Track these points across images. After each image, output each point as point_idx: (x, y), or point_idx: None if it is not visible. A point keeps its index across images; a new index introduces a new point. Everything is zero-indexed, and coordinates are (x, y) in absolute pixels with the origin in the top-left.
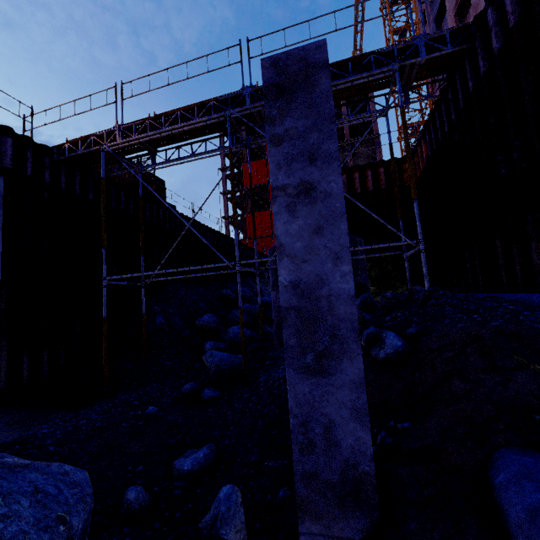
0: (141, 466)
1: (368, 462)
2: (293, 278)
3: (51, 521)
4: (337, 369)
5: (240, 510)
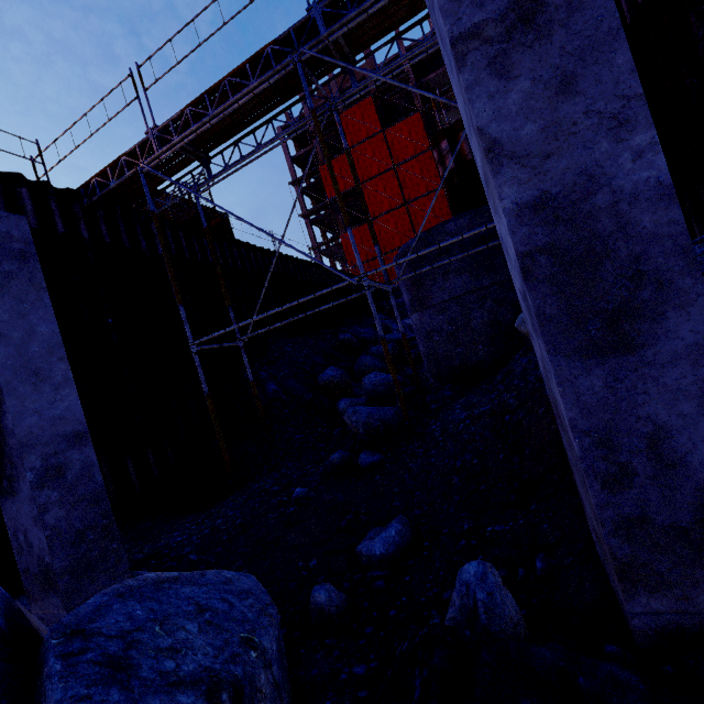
0: (314, 559)
1: None
2: (530, 196)
3: (236, 646)
4: (657, 334)
5: (506, 595)
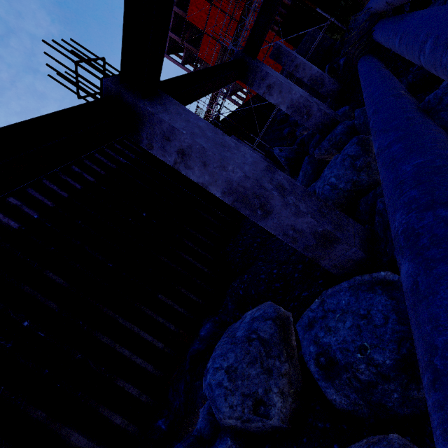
0: None
1: (340, 87)
2: (307, 80)
3: None
4: (325, 82)
5: None
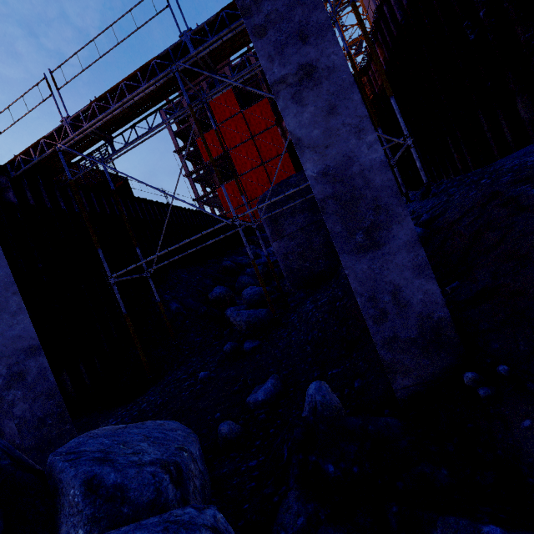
0: (218, 413)
1: (441, 309)
2: (320, 168)
3: (174, 451)
4: (389, 238)
5: (333, 396)
